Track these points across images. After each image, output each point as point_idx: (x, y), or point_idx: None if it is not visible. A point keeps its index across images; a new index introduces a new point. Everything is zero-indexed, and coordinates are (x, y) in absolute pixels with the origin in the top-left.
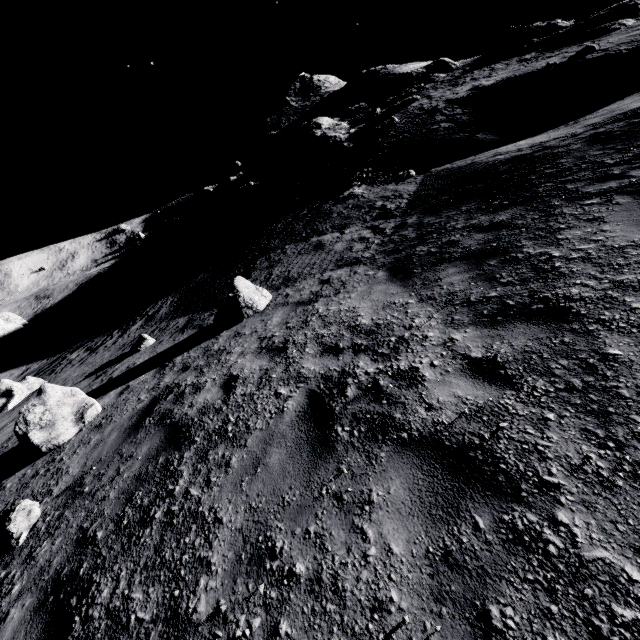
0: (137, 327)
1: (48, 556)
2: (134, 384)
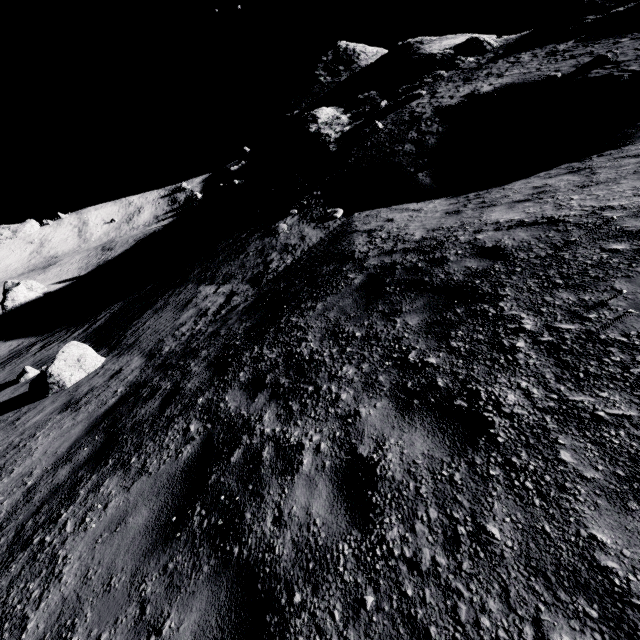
0: (76, 335)
1: None
2: None
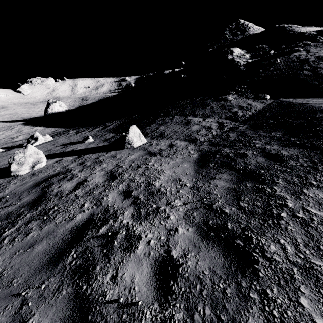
0: (97, 129)
1: None
2: (64, 160)
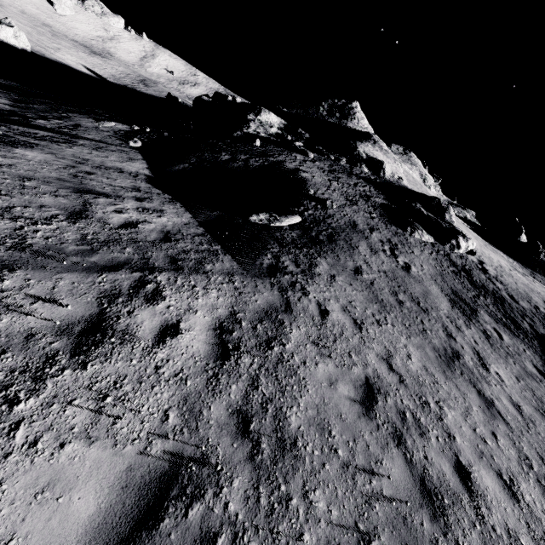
0: None
1: None
2: None
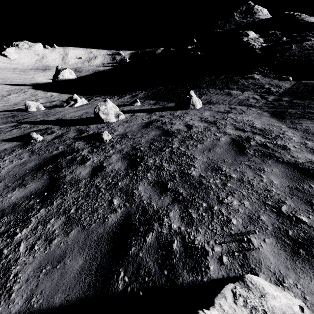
0: (127, 97)
1: (121, 148)
2: (137, 114)
